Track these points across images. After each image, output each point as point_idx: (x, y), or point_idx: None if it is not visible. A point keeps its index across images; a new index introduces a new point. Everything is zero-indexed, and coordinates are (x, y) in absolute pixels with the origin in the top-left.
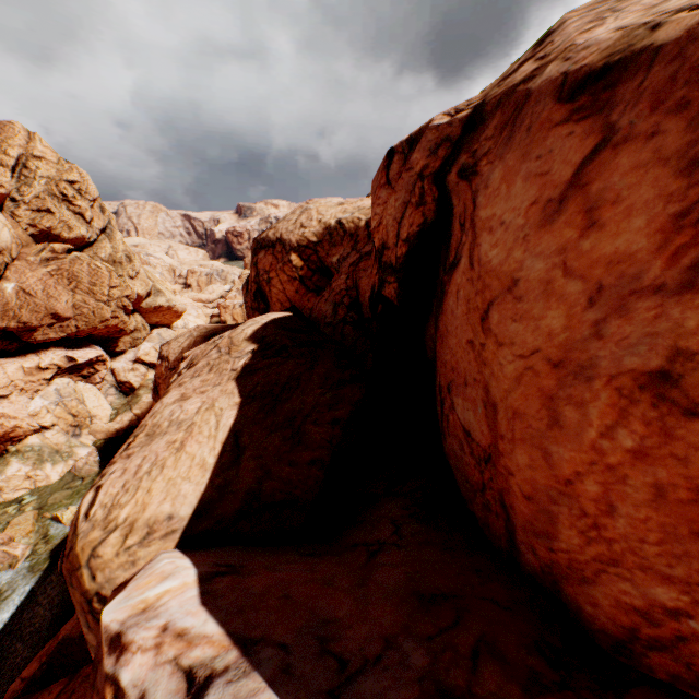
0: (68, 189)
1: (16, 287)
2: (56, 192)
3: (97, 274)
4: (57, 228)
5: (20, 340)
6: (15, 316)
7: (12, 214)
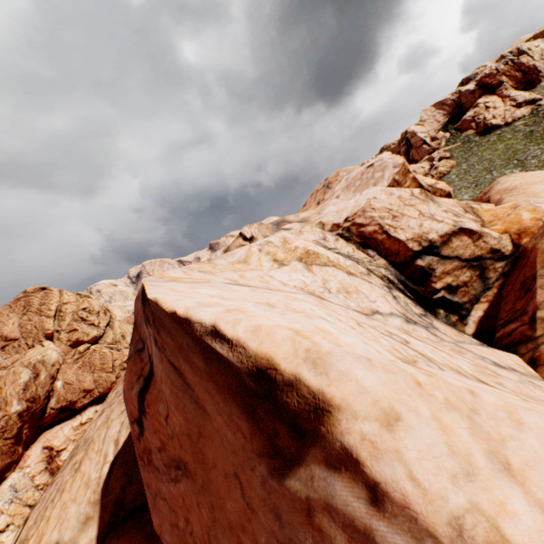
0: (83, 313)
1: (63, 382)
2: (77, 318)
3: (104, 357)
4: (81, 337)
5: (71, 409)
6: (65, 398)
7: (58, 338)
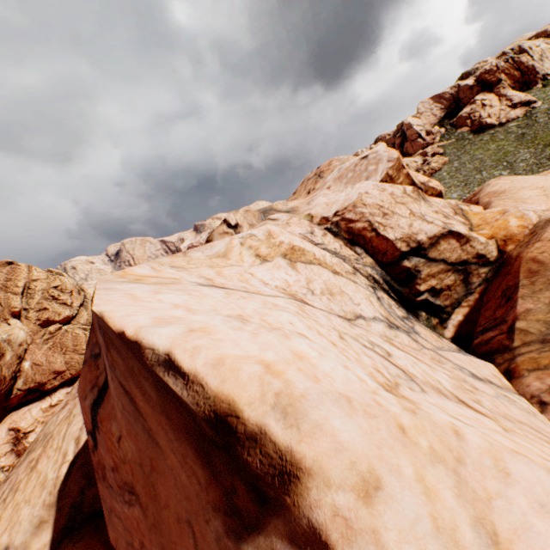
0: (54, 292)
1: (31, 363)
2: (48, 296)
3: (77, 338)
4: (52, 317)
5: (40, 390)
6: (33, 380)
7: (26, 317)
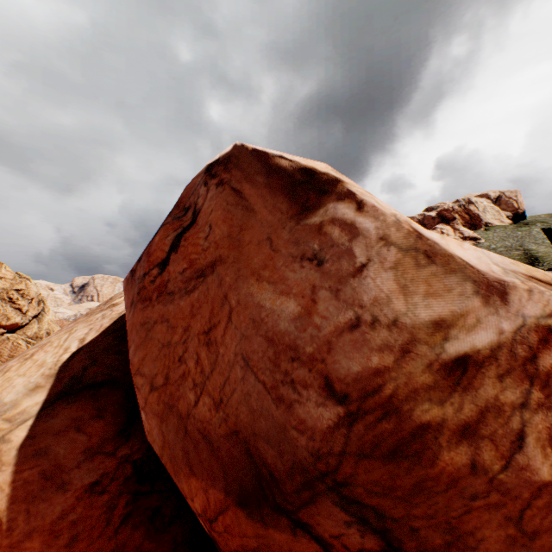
0: (15, 294)
1: None
2: (6, 297)
3: (17, 349)
4: None
5: None
6: None
7: None
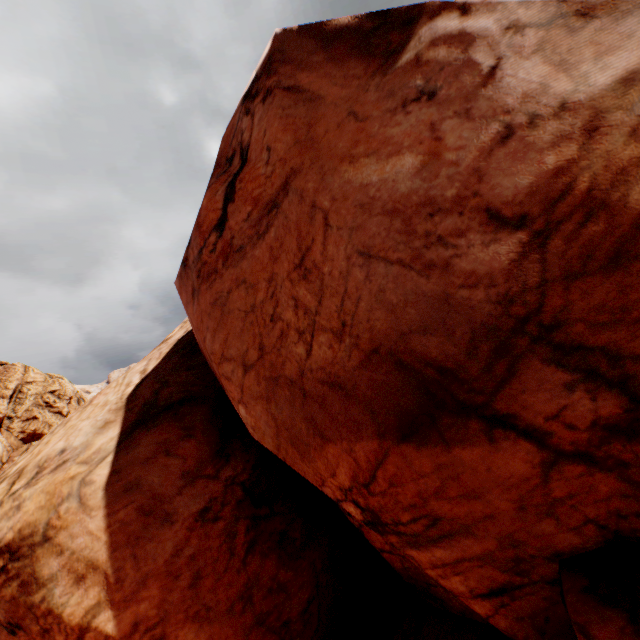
0: (50, 397)
1: None
2: (41, 402)
3: None
4: (40, 428)
5: None
6: None
7: (8, 428)
